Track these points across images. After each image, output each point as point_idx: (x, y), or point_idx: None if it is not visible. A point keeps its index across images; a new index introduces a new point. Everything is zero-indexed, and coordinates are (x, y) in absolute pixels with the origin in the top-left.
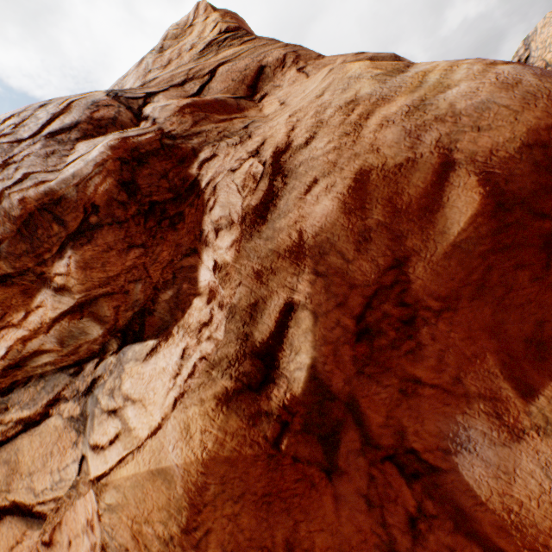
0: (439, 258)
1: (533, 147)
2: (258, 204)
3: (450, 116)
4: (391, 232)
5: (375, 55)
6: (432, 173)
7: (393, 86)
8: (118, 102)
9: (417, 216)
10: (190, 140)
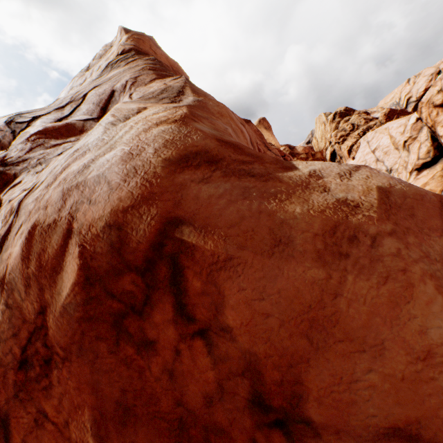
0: (58, 314)
1: (113, 227)
2: (3, 235)
3: (83, 184)
4: (39, 283)
5: (172, 85)
6: (62, 237)
7: (103, 138)
8: (9, 127)
9: (49, 274)
10: (17, 166)
